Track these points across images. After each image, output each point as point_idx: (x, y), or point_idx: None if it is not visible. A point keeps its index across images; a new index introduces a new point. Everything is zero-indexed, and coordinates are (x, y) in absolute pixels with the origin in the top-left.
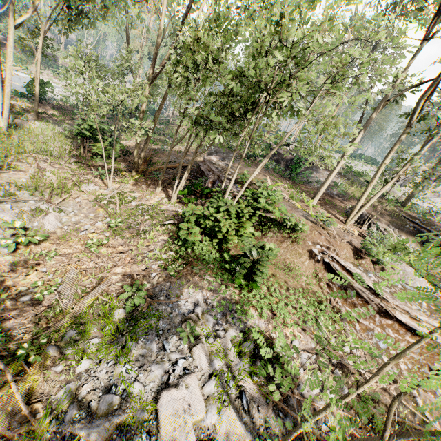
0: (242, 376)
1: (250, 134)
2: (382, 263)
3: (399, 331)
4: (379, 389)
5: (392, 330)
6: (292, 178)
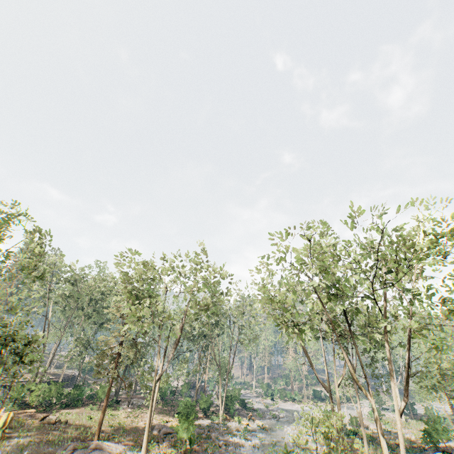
0: None
1: None
2: None
3: None
4: None
5: None
6: None
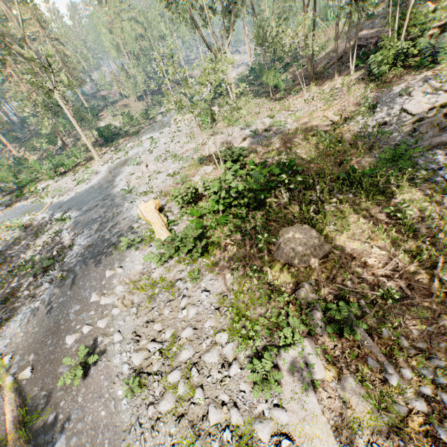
0: (445, 88)
1: None
2: None
3: None
4: None
5: None
6: None
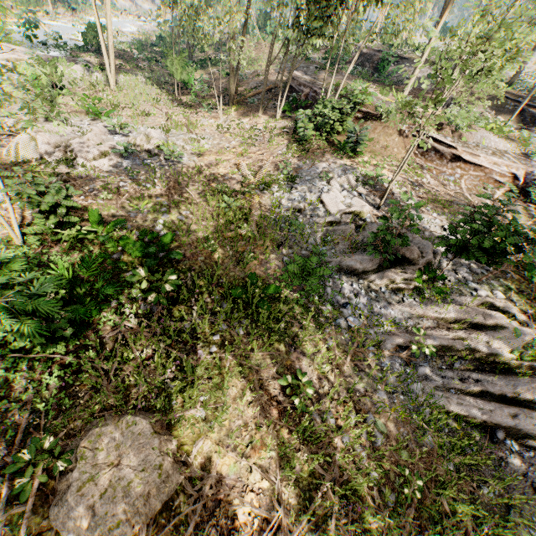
0: (359, 190)
1: (344, 32)
2: (459, 128)
3: (464, 169)
4: (442, 192)
5: (459, 169)
6: (380, 81)
